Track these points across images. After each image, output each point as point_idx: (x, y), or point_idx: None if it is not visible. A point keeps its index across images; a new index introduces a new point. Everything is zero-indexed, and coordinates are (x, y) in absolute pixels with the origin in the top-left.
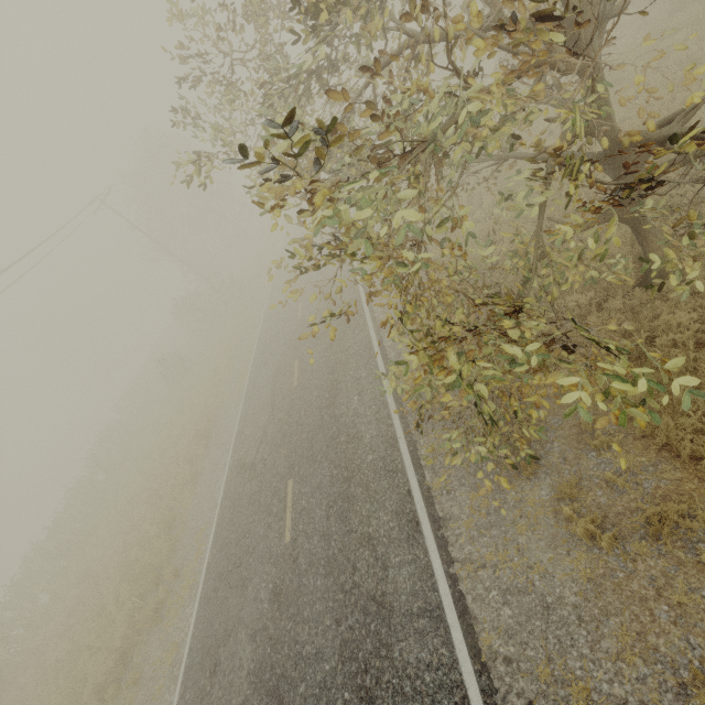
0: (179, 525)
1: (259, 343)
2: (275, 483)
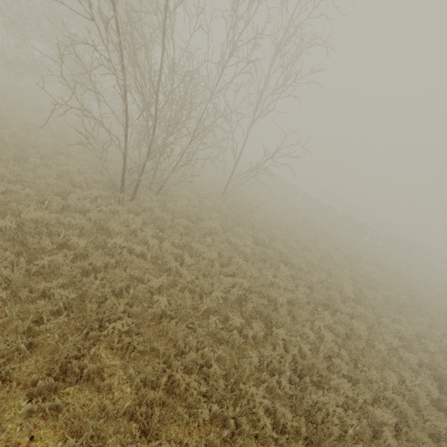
0: None
1: None
2: None
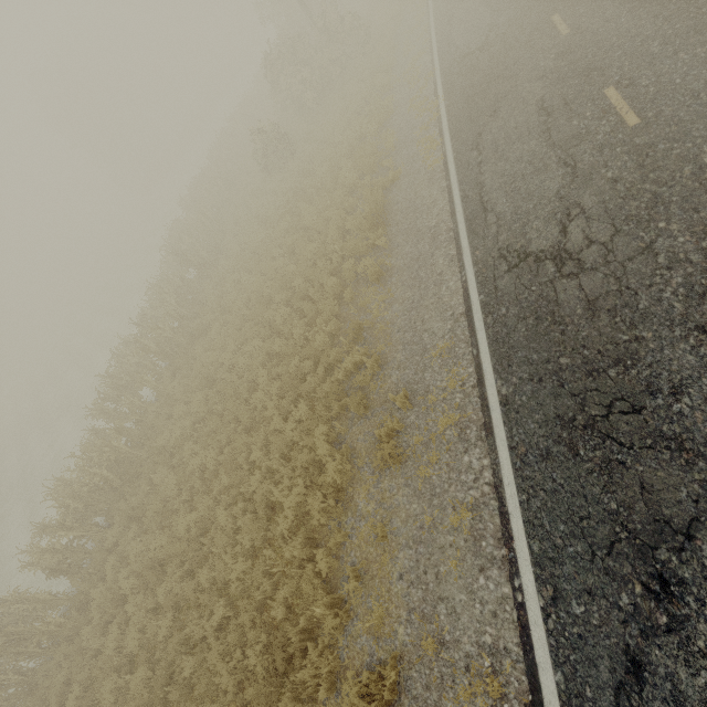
0: (371, 337)
1: (452, 93)
2: (684, 277)
